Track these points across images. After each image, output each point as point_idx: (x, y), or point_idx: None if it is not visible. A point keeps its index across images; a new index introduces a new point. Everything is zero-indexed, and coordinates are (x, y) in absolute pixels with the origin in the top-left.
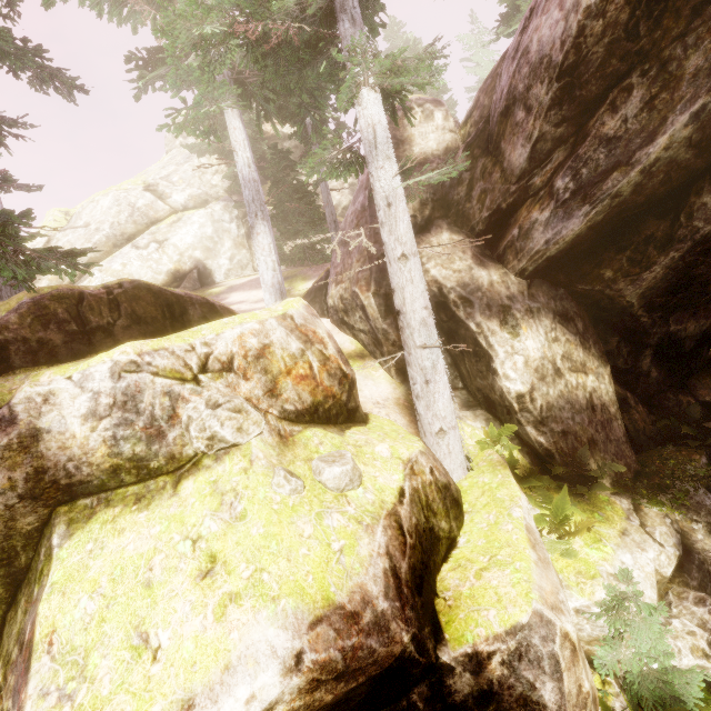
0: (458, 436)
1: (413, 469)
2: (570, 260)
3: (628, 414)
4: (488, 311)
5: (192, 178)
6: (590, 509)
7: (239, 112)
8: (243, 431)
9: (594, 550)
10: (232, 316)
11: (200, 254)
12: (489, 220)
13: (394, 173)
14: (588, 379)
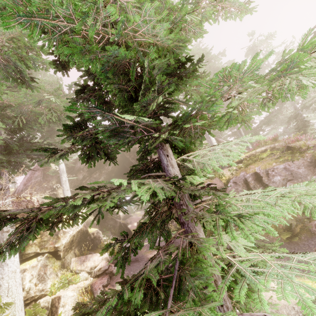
0: None
1: None
2: None
3: (98, 226)
4: None
5: None
6: None
7: None
8: None
9: None
10: None
11: None
12: (73, 187)
13: (67, 176)
14: (92, 218)
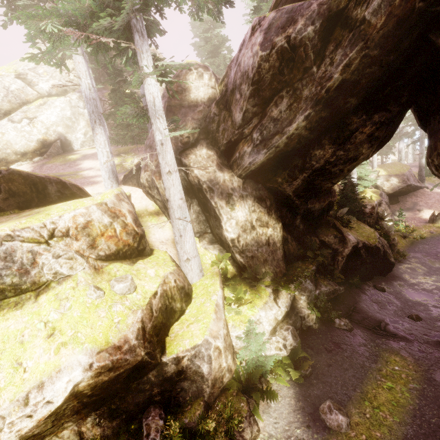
0: (196, 261)
1: (165, 281)
2: (263, 171)
3: (287, 246)
4: (221, 196)
5: (54, 72)
6: (255, 292)
7: (82, 51)
8: (73, 269)
9: (250, 311)
10: (71, 202)
11: (62, 130)
12: (226, 145)
13: (165, 128)
14: (268, 230)
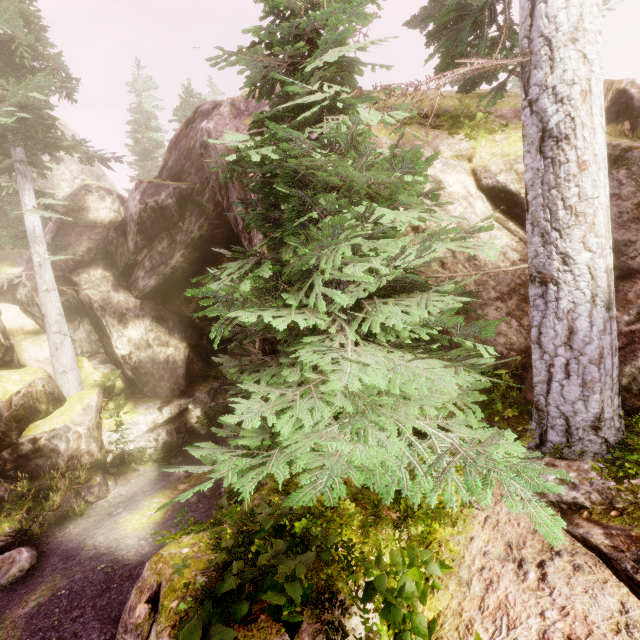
0: (75, 374)
1: (32, 385)
2: (161, 294)
3: (193, 366)
4: (113, 315)
5: None
6: (141, 403)
7: None
8: None
9: (130, 416)
10: None
11: None
12: (125, 268)
13: (44, 252)
14: (169, 349)
